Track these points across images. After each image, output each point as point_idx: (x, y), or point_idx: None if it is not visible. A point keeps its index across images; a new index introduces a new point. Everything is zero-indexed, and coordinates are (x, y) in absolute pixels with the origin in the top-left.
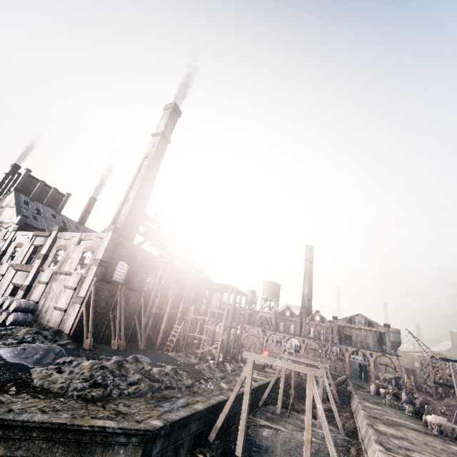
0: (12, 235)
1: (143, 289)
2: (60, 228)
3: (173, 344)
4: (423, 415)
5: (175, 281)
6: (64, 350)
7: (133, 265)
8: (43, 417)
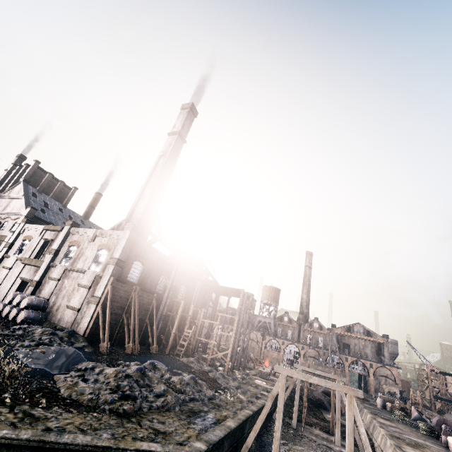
0: (20, 228)
1: (155, 290)
2: (73, 223)
3: (184, 349)
4: (443, 435)
5: (184, 283)
6: (82, 354)
7: (147, 266)
8: (85, 438)
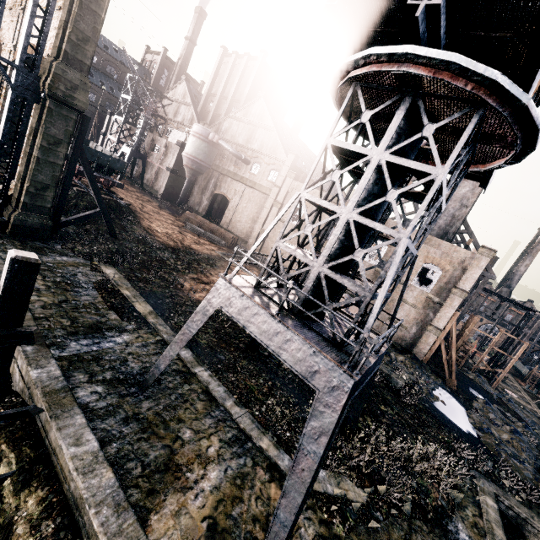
0: (288, 185)
1: None
2: None
3: (464, 361)
4: None
5: None
6: (454, 398)
7: None
8: None
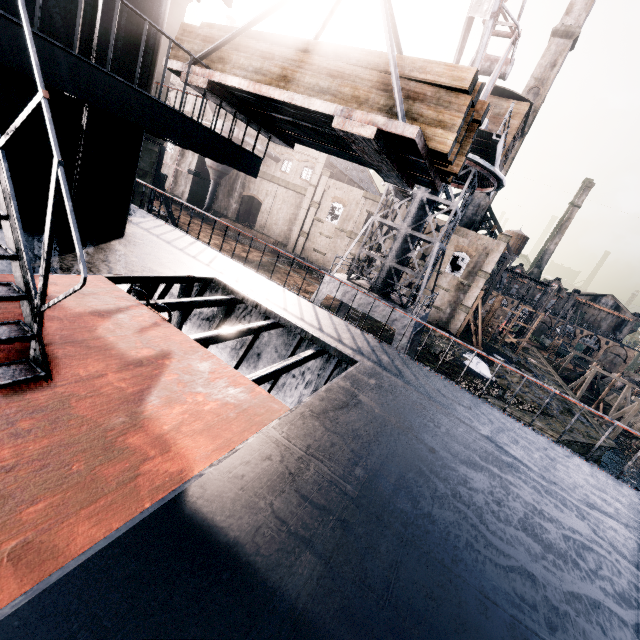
0: (325, 184)
1: None
2: None
3: (491, 336)
4: None
5: None
6: (480, 359)
7: None
8: (583, 439)
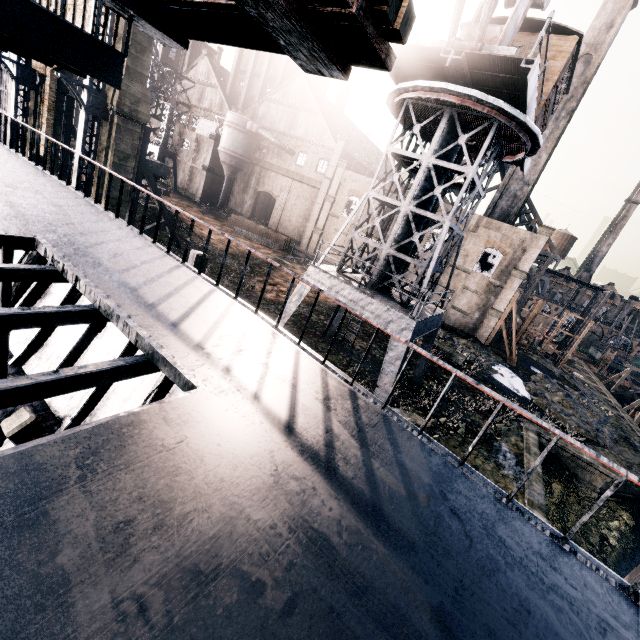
0: (340, 176)
1: None
2: None
3: (529, 345)
4: None
5: None
6: (513, 372)
7: None
8: None
